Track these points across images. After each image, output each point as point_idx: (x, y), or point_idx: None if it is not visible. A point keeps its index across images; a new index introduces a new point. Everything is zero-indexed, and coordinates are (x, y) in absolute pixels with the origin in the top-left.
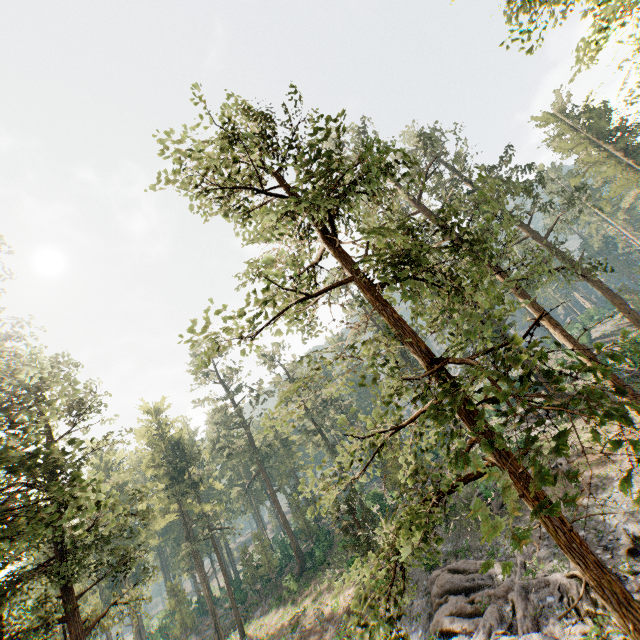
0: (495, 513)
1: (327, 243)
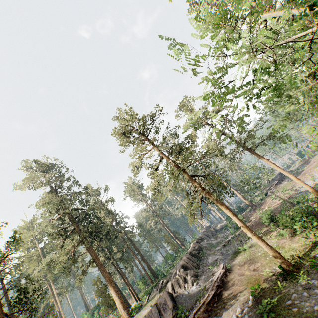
0: None
1: (2, 278)
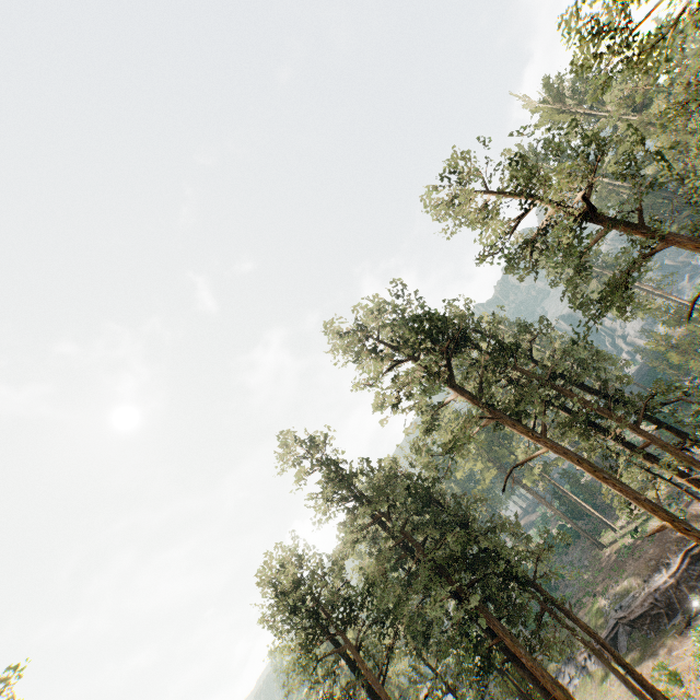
0: None
1: None
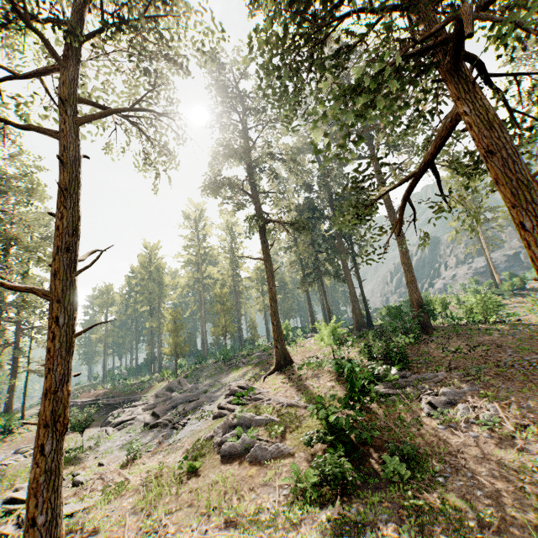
0: (223, 368)
1: None
